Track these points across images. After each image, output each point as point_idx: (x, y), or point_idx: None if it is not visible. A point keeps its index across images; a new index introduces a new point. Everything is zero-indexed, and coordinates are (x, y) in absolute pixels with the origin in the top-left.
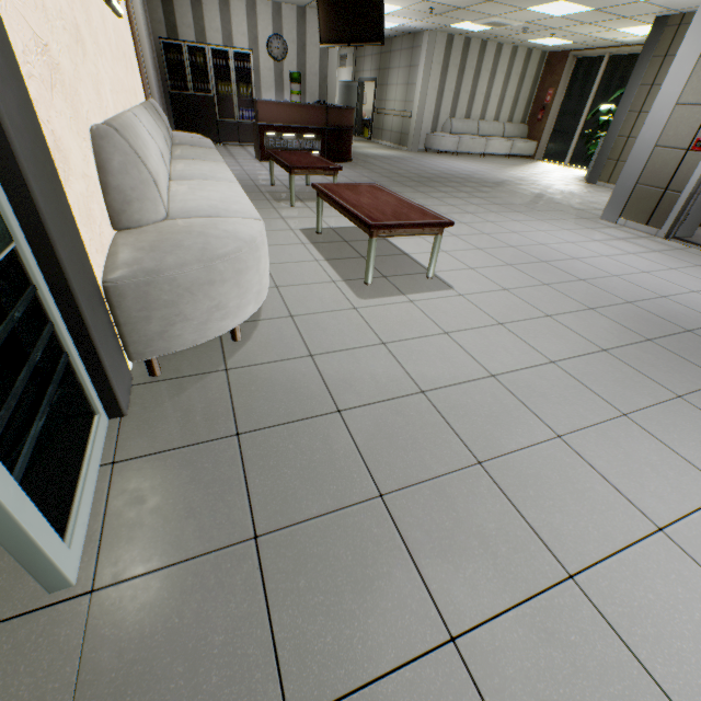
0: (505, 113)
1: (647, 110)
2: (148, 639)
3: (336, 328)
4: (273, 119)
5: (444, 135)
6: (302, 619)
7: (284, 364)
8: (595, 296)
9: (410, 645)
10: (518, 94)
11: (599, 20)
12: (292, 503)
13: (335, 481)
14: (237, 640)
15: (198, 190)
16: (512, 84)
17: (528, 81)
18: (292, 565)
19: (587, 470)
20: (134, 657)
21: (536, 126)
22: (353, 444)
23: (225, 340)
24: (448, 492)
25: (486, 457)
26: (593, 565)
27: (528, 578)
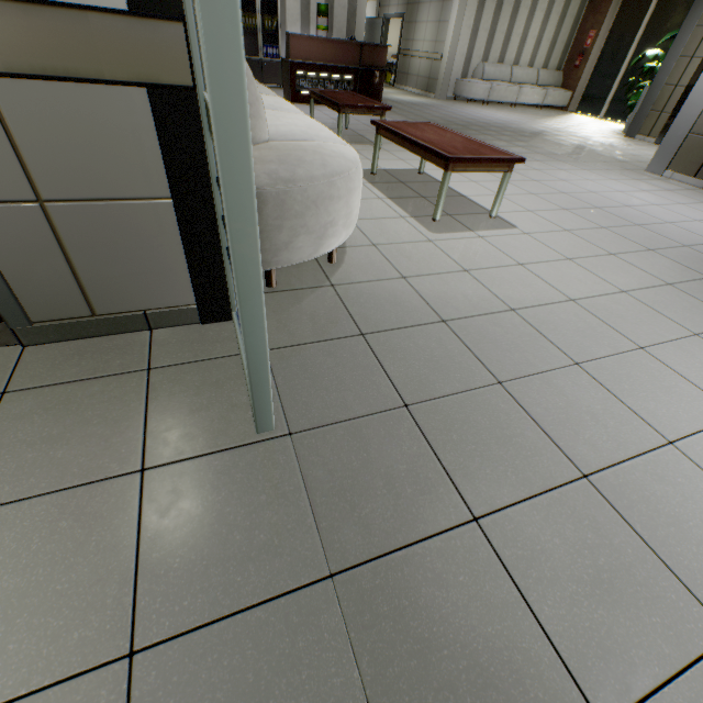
0: (541, 58)
1: (701, 55)
2: (347, 465)
3: (418, 256)
4: (305, 56)
5: (475, 81)
6: (463, 459)
7: (381, 283)
8: (652, 239)
9: (552, 478)
10: (556, 36)
11: None
12: (427, 384)
13: (458, 371)
14: (416, 469)
15: (281, 117)
16: (551, 25)
17: (568, 21)
18: (443, 425)
19: (670, 373)
20: (342, 475)
21: (572, 74)
22: (464, 346)
23: (321, 262)
24: (555, 383)
25: (581, 360)
26: (687, 437)
27: (636, 442)
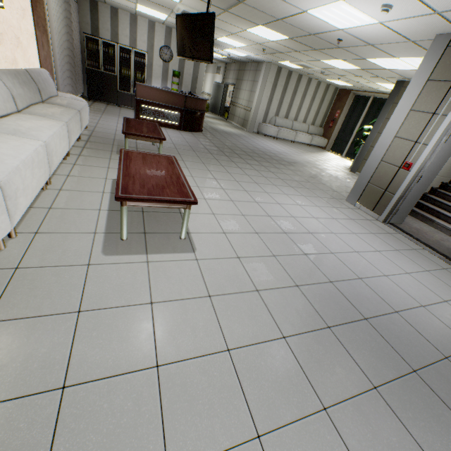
0: (310, 119)
1: None
2: None
3: (49, 286)
4: (147, 97)
5: (269, 125)
6: None
7: None
8: (307, 272)
9: None
10: (319, 109)
11: (365, 75)
12: None
13: None
14: None
15: None
16: (315, 103)
17: (326, 103)
18: None
19: None
20: None
21: (328, 130)
22: None
23: None
24: None
25: None
26: None
27: None
